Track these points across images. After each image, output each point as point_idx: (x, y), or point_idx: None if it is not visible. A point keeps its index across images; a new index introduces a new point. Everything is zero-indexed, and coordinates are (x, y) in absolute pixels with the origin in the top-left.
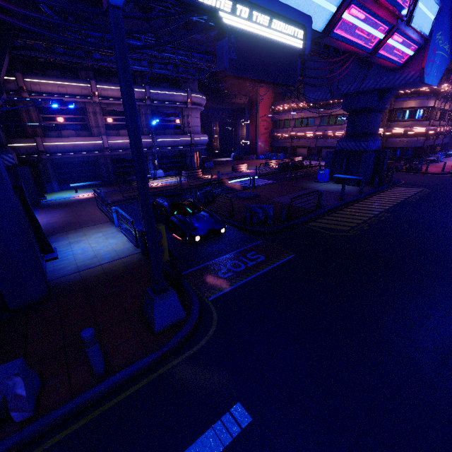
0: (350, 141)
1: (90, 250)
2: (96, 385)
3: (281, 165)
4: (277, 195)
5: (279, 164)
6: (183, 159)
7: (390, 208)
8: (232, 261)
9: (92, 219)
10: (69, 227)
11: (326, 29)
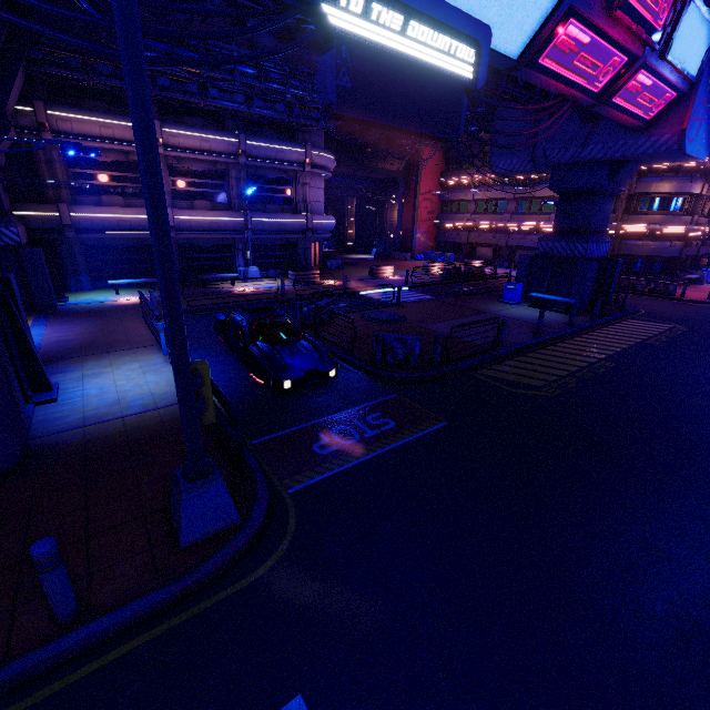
0: (560, 241)
1: (113, 390)
2: (54, 641)
3: (448, 272)
4: (434, 321)
5: (444, 269)
6: (294, 252)
7: (616, 354)
8: (339, 427)
9: (129, 339)
10: (90, 350)
11: (524, 55)
